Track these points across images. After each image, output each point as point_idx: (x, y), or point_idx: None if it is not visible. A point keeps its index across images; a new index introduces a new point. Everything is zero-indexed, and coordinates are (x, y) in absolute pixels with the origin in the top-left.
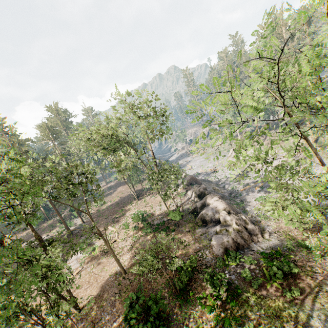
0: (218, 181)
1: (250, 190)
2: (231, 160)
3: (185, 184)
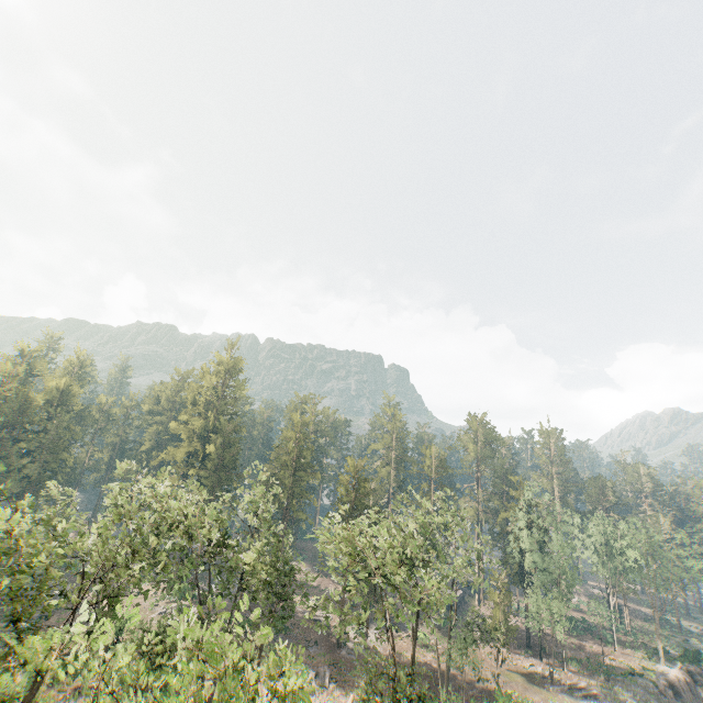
0: None
1: None
2: None
3: None
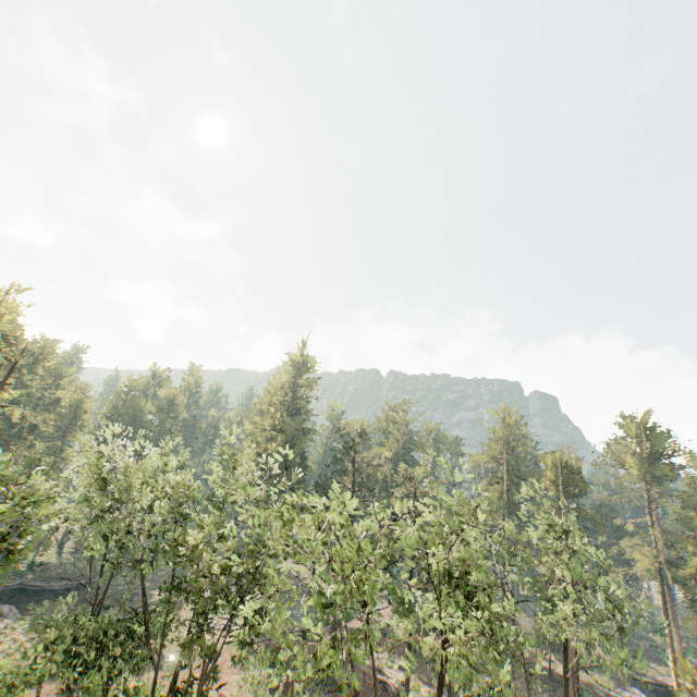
0: None
1: None
2: None
3: None
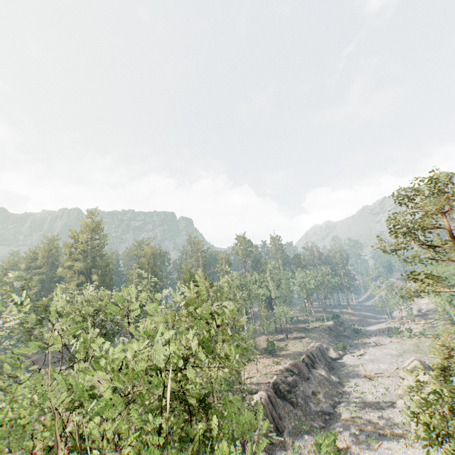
0: (348, 392)
1: (349, 426)
2: (402, 374)
3: (285, 367)
